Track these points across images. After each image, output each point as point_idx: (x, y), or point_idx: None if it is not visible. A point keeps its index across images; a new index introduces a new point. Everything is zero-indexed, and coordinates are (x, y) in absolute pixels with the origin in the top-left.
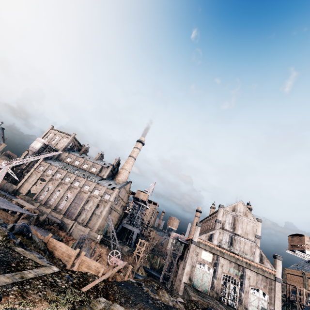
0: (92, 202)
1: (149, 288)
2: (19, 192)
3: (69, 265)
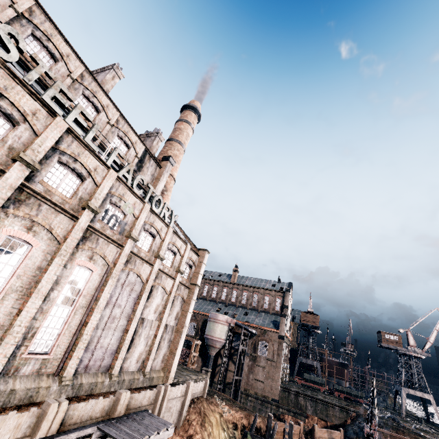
0: (161, 293)
1: None
2: None
3: None
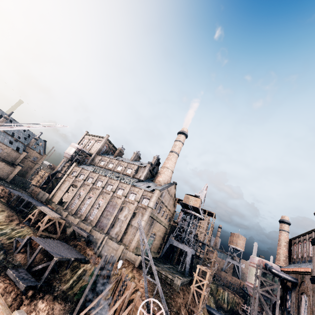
0: (127, 210)
1: None
2: (52, 201)
3: None
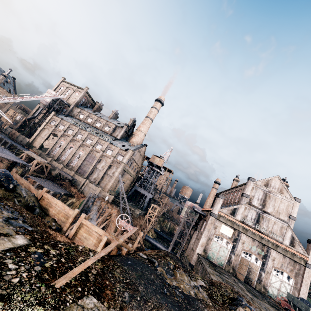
0: (105, 162)
1: (164, 268)
2: (32, 146)
3: (65, 227)
